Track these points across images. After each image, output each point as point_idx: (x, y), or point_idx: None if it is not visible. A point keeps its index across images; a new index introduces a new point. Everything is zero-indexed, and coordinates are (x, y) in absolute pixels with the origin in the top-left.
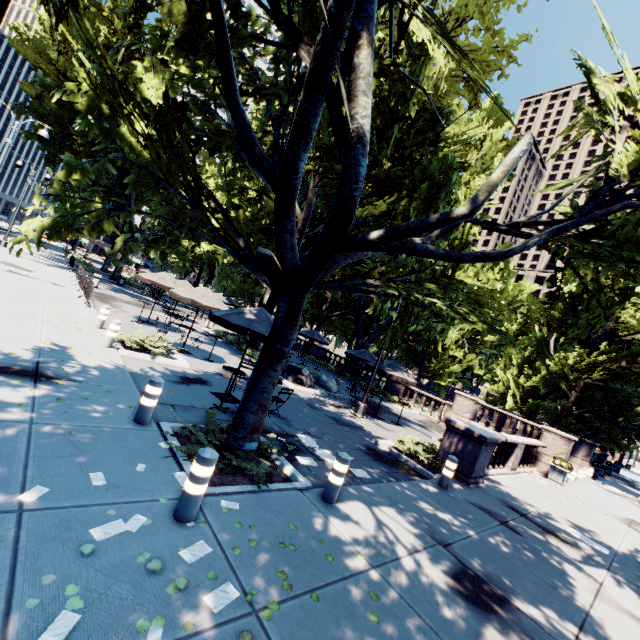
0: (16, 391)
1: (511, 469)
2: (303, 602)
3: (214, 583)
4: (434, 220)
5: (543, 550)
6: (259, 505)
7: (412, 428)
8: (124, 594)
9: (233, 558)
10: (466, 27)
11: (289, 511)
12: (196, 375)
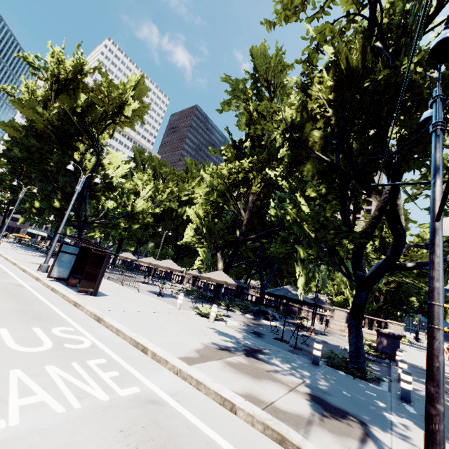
0: (276, 361)
1: None
2: None
3: None
4: None
5: None
6: None
7: (330, 335)
8: None
9: None
10: None
11: None
12: (249, 329)
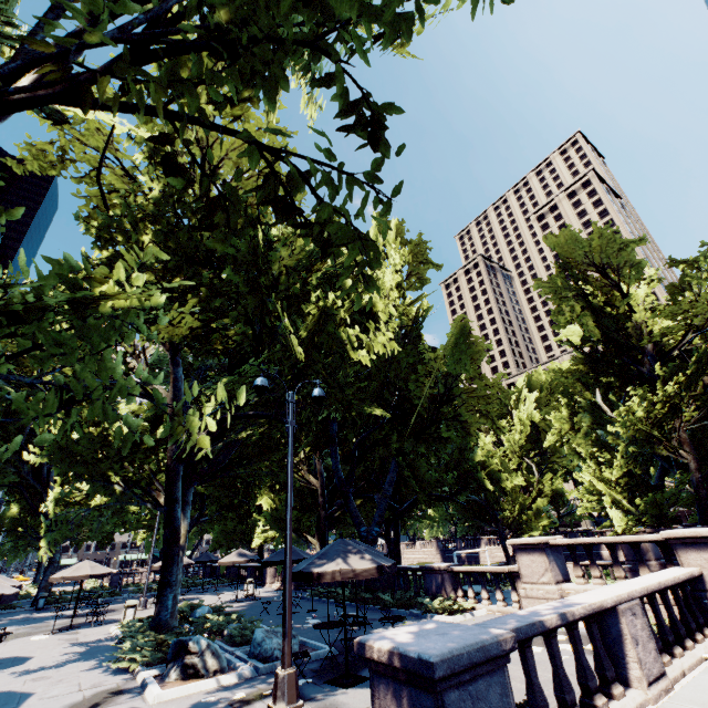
0: None
1: (649, 682)
2: None
3: None
4: None
5: None
6: None
7: None
8: None
9: None
10: None
11: None
12: None
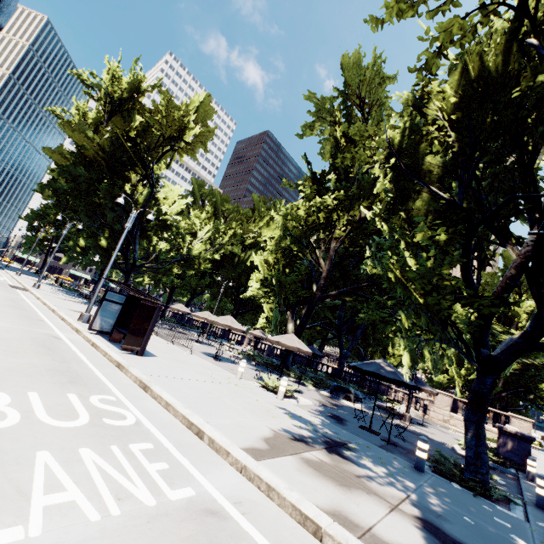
0: (367, 462)
1: None
2: None
3: None
4: None
5: None
6: (543, 521)
7: (430, 426)
8: None
9: None
10: None
11: None
12: (326, 411)
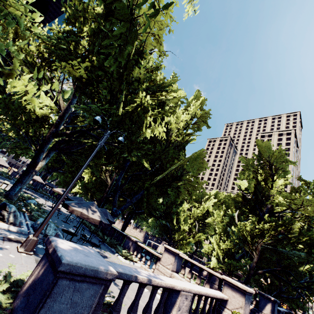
0: None
1: None
2: None
3: None
4: None
5: None
6: None
7: None
8: None
9: None
10: None
11: None
12: None
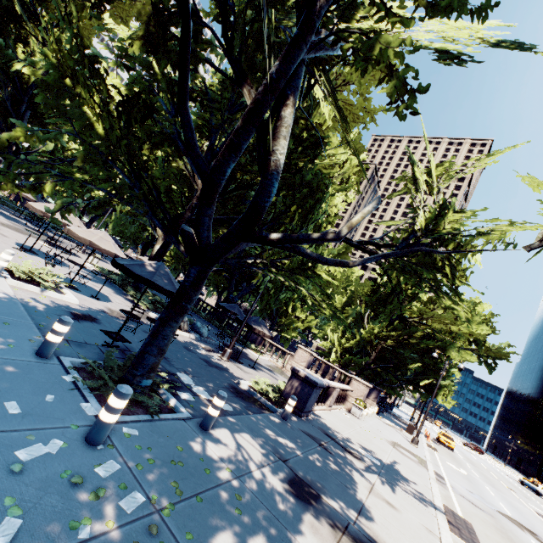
0: None
1: (329, 406)
2: (191, 503)
3: (125, 492)
4: (316, 237)
5: (343, 463)
6: (153, 431)
7: (263, 371)
8: (55, 503)
9: (137, 473)
10: (349, 88)
11: (176, 436)
12: (85, 312)
